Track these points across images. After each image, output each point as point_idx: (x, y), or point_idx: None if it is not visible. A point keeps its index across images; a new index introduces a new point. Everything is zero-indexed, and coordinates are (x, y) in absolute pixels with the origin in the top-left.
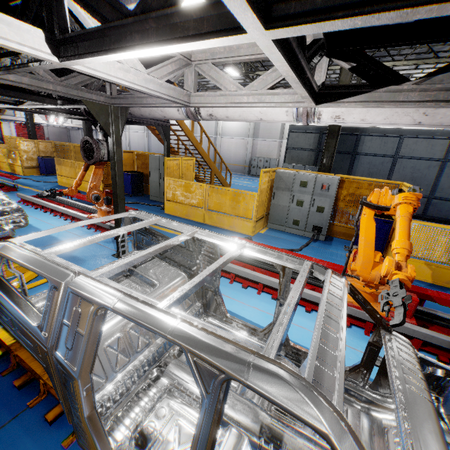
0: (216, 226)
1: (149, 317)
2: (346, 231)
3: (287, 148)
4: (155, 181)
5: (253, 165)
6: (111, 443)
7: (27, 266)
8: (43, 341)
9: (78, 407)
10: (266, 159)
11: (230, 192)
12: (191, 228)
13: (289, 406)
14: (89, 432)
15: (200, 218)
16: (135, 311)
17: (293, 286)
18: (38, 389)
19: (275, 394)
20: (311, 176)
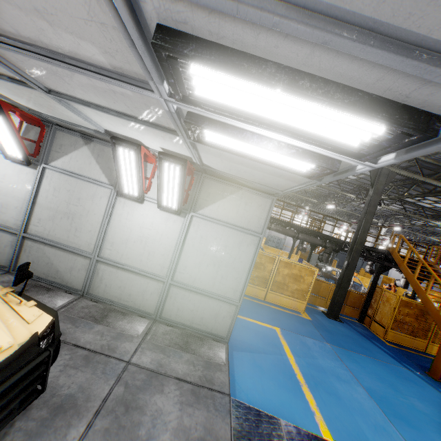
0: None
1: None
2: None
3: None
4: (313, 264)
5: (270, 240)
6: None
7: None
8: None
9: None
10: (279, 238)
11: (361, 277)
12: None
13: None
14: None
15: None
16: None
17: None
18: None
19: None
20: None
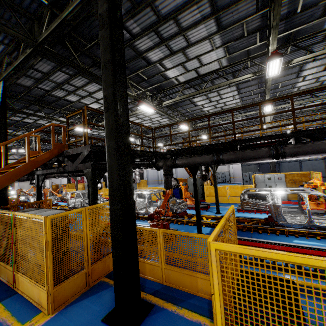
0: (235, 203)
1: (290, 192)
2: (295, 196)
3: (242, 165)
4: (191, 190)
5: None
6: (287, 219)
7: (258, 193)
8: (269, 203)
9: (280, 212)
10: (222, 172)
11: (239, 187)
12: (269, 188)
13: (316, 193)
14: (283, 216)
15: (226, 201)
16: (287, 192)
17: (305, 189)
18: (249, 231)
19: (314, 193)
20: (271, 175)
